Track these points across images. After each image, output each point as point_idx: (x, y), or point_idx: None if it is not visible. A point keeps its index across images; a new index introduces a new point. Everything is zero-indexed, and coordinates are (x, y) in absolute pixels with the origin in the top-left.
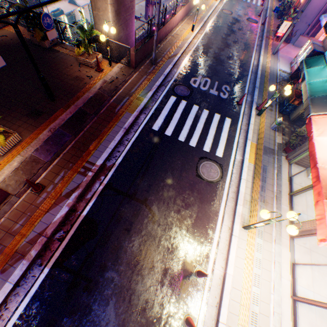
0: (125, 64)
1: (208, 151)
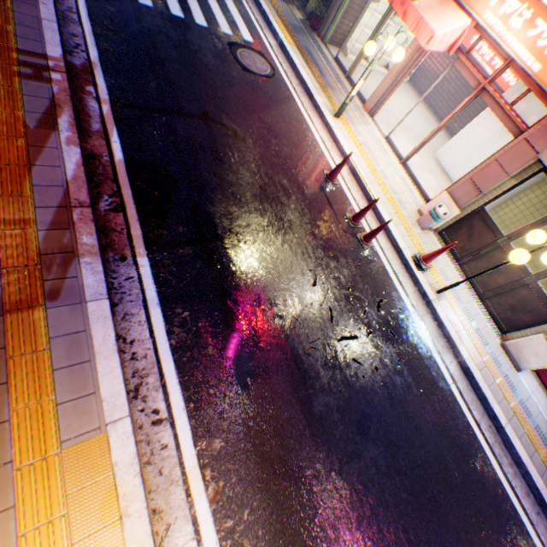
0: None
1: (231, 35)
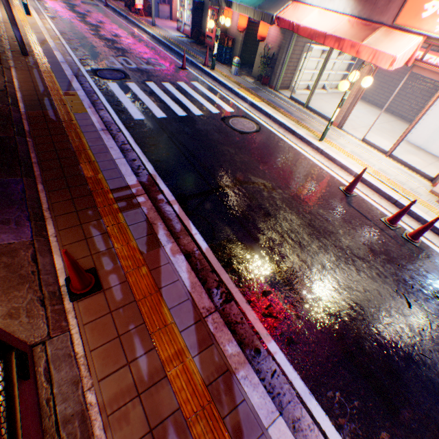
0: None
1: (219, 112)
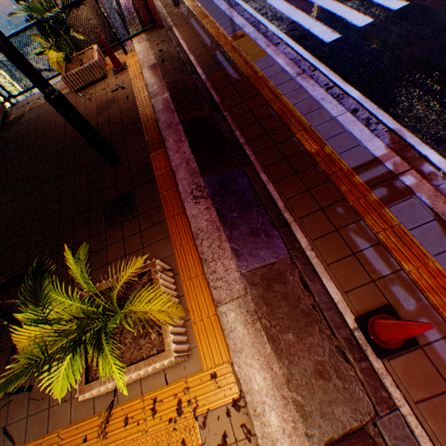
0: (144, 29)
1: None
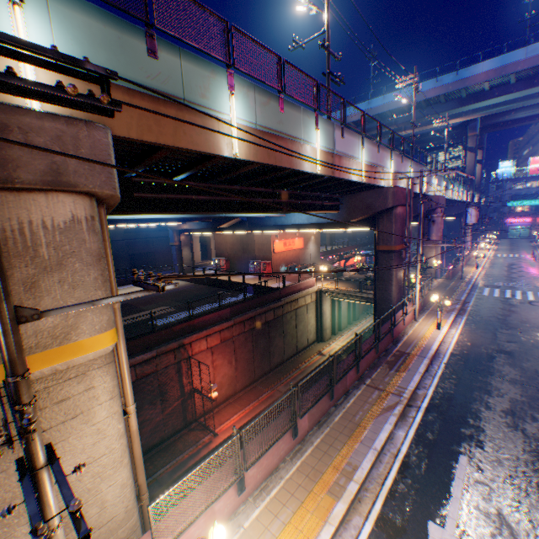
0: (443, 278)
1: (532, 300)
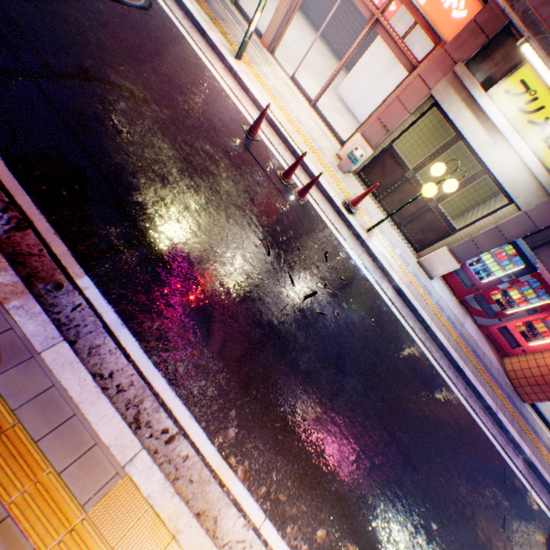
0: None
1: None
